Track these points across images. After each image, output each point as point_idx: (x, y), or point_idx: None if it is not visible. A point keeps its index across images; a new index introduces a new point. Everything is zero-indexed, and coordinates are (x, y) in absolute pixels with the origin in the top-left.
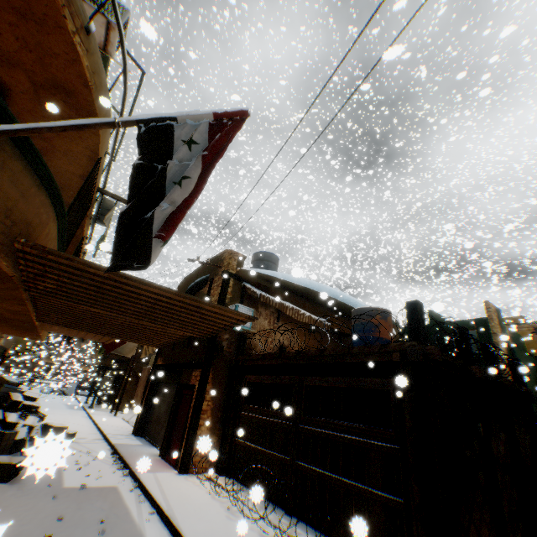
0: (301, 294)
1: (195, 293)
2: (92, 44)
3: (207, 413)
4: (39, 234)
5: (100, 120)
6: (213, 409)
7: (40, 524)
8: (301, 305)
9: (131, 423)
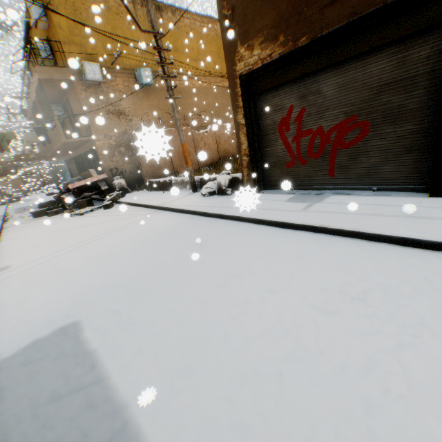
0: None
1: None
2: None
3: None
4: None
5: None
6: None
7: None
8: None
9: None
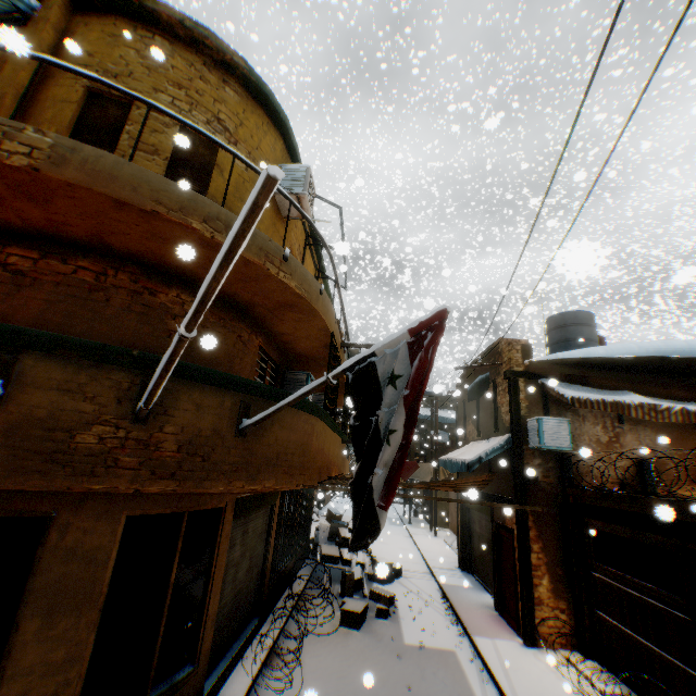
0: (653, 368)
1: (479, 397)
2: (292, 264)
3: (540, 568)
4: (310, 444)
5: (316, 383)
6: (548, 564)
7: (393, 691)
8: (658, 391)
9: (454, 549)
